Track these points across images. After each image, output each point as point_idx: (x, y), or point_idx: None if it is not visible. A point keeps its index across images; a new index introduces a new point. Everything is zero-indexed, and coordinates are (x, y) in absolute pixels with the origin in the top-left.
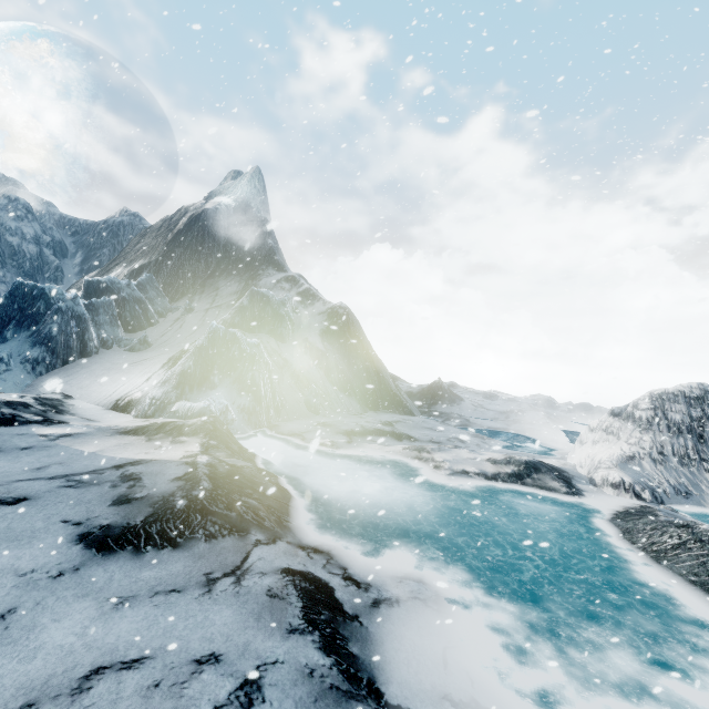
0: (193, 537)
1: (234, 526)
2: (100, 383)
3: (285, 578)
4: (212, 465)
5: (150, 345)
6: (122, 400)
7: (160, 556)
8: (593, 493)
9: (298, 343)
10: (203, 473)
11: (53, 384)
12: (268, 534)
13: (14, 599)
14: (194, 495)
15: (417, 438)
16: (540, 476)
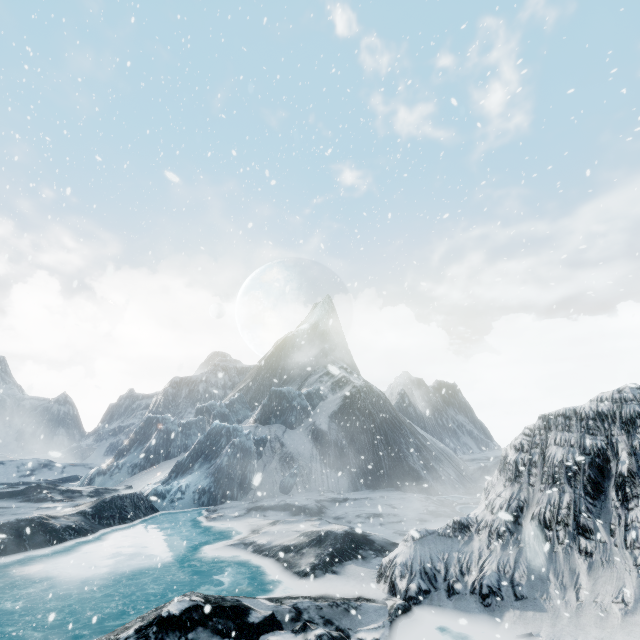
0: None
1: None
2: (154, 477)
3: None
4: (24, 520)
5: None
6: None
7: None
8: (344, 577)
9: (305, 428)
10: None
11: (132, 480)
12: None
13: None
14: None
15: (327, 513)
16: (308, 551)
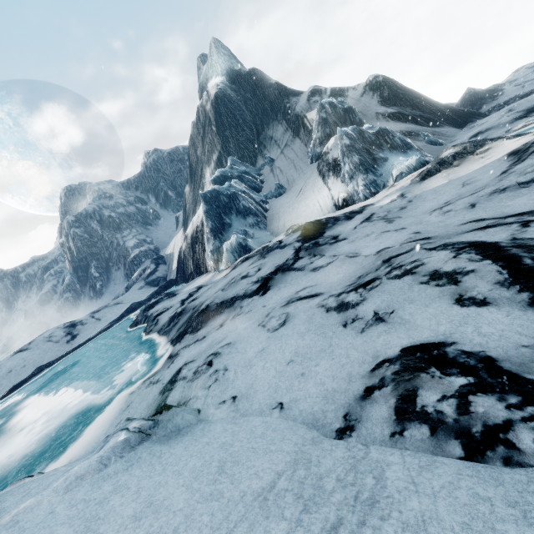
0: None
1: None
2: (301, 211)
3: None
4: None
5: (284, 187)
6: (337, 203)
7: None
8: None
9: (375, 120)
10: None
11: (281, 226)
12: None
13: None
14: None
15: None
16: None
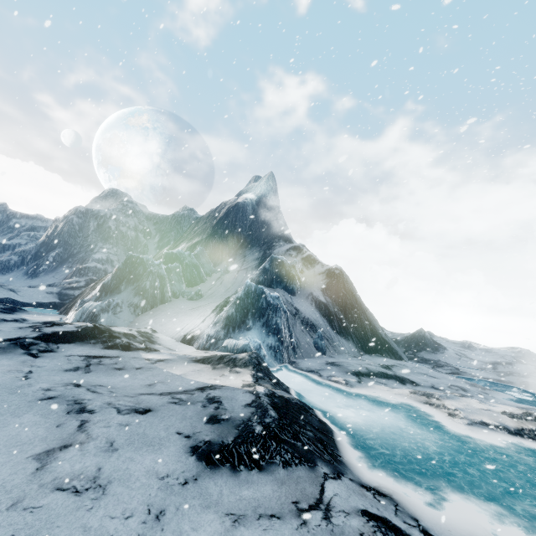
0: (272, 462)
1: (302, 456)
2: (173, 322)
3: (369, 523)
4: (268, 395)
5: (202, 296)
6: (187, 335)
7: (250, 476)
8: None
9: (305, 297)
10: (266, 402)
11: (145, 322)
12: (331, 468)
13: (161, 501)
14: (266, 422)
15: (417, 382)
16: None
